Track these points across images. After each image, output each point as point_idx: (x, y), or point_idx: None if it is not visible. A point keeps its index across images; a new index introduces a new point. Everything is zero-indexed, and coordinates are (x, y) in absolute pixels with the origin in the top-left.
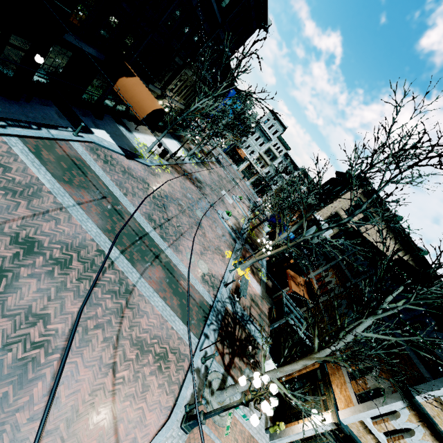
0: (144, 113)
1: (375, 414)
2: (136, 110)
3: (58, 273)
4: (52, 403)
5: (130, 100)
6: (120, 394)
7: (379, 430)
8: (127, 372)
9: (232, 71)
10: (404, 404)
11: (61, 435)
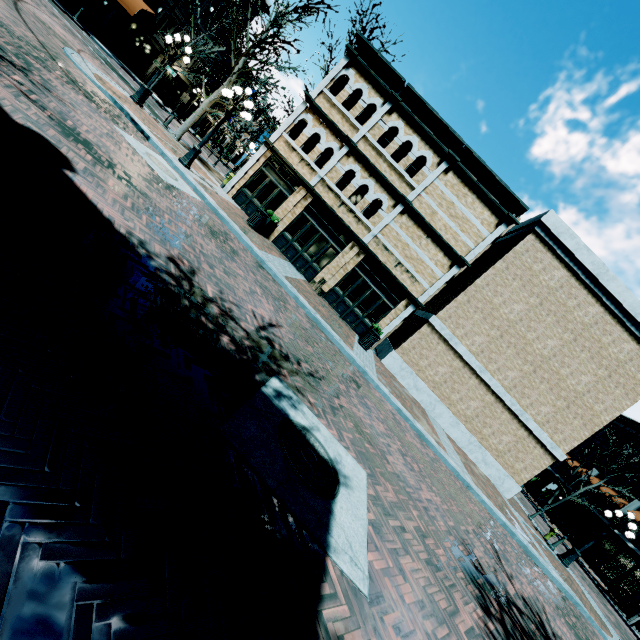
0: (136, 10)
1: (289, 123)
2: (129, 9)
3: (50, 12)
4: (39, 11)
5: (124, 1)
6: (86, 56)
7: (299, 145)
8: (93, 61)
9: (218, 4)
10: (304, 106)
11: (43, 17)
